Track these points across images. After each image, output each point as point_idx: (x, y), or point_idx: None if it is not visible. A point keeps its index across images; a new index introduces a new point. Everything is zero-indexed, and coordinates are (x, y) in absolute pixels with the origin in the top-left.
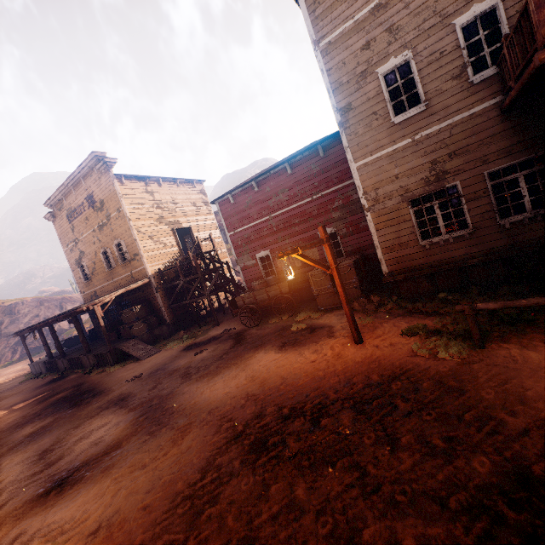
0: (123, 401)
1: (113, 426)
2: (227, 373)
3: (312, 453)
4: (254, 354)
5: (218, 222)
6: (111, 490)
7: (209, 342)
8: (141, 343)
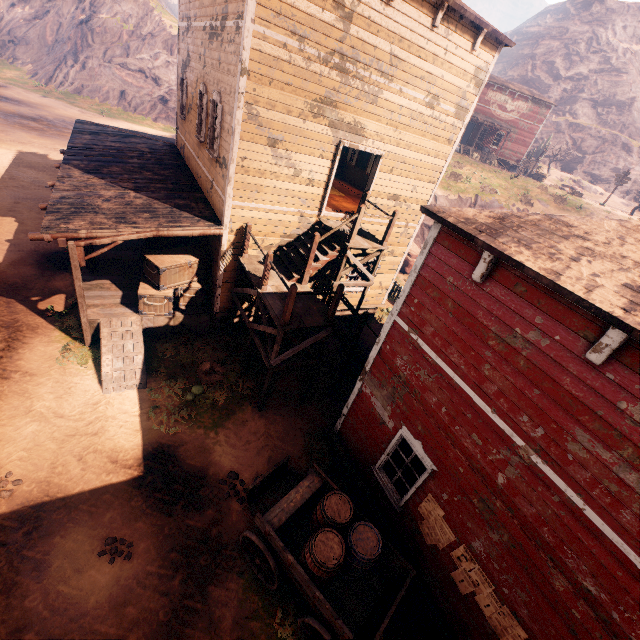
0: None
1: None
2: None
3: None
4: None
5: (482, 102)
6: None
7: (172, 506)
8: (137, 339)
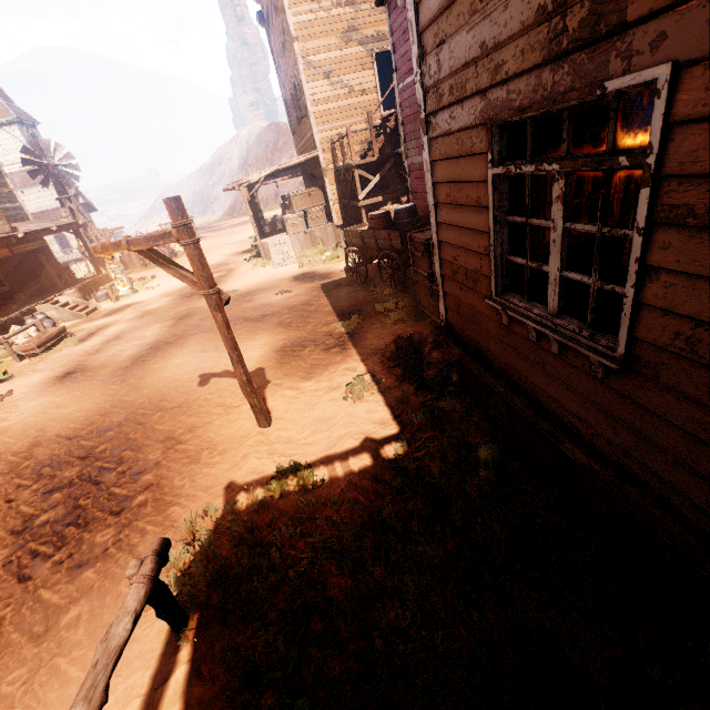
0: (183, 319)
1: (138, 344)
2: (215, 348)
3: (4, 514)
4: (262, 338)
5: None
6: (37, 409)
7: (312, 281)
8: (289, 245)
